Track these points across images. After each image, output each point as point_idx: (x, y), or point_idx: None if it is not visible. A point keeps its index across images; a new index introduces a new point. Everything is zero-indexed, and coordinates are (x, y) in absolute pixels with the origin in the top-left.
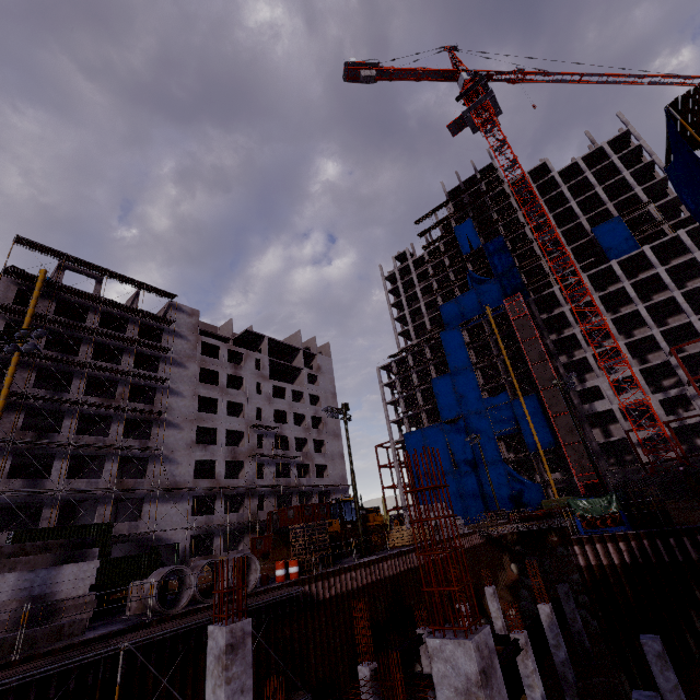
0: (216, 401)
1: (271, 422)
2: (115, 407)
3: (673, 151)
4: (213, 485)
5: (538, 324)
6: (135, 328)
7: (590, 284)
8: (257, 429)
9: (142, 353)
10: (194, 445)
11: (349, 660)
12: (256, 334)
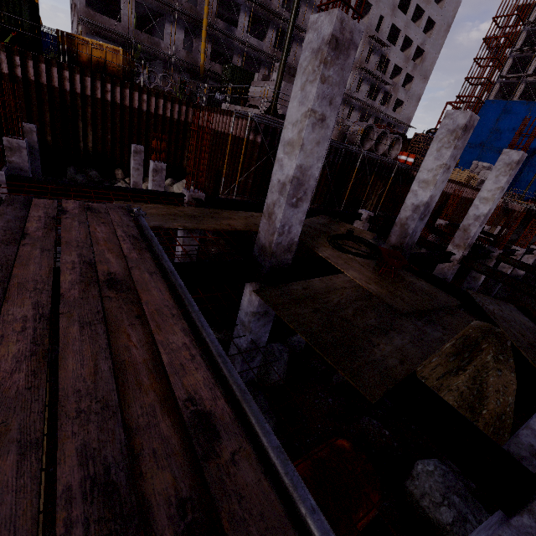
0: None
1: (384, 39)
2: None
3: None
4: None
5: None
6: None
7: None
8: (372, 41)
9: None
10: None
11: None
12: None
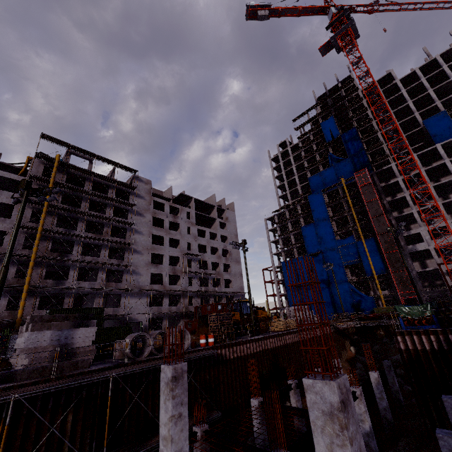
0: (162, 238)
1: (197, 252)
2: (103, 239)
3: None
4: (162, 288)
5: (378, 190)
6: (113, 191)
7: (418, 161)
8: (188, 256)
9: (118, 207)
10: (150, 264)
11: (245, 395)
12: (187, 196)
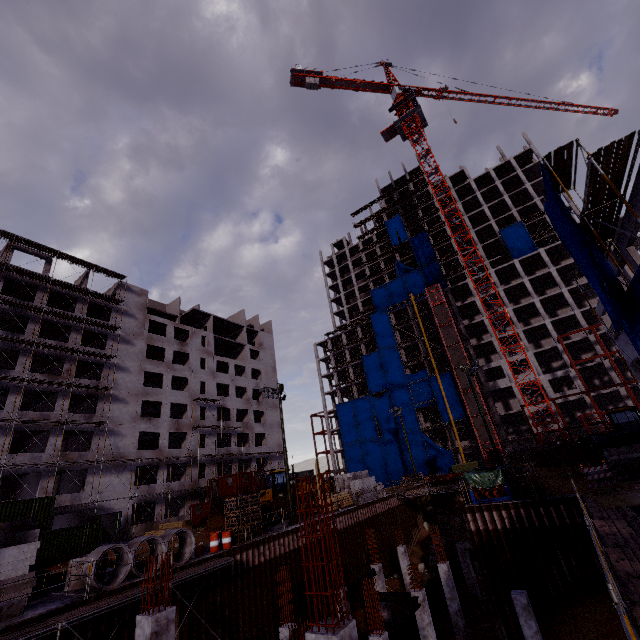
0: (161, 376)
1: (214, 395)
2: (61, 383)
3: (547, 193)
4: (157, 455)
5: (454, 310)
6: (83, 307)
7: (496, 279)
8: (201, 402)
9: (90, 331)
10: (138, 418)
11: (275, 619)
12: (202, 312)
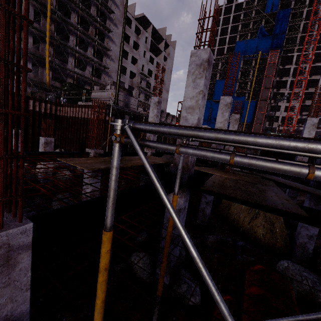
0: (125, 54)
1: (146, 74)
2: (91, 38)
3: None
4: None
5: (276, 70)
6: None
7: None
8: (141, 75)
9: (99, 9)
10: None
11: None
12: (148, 20)
